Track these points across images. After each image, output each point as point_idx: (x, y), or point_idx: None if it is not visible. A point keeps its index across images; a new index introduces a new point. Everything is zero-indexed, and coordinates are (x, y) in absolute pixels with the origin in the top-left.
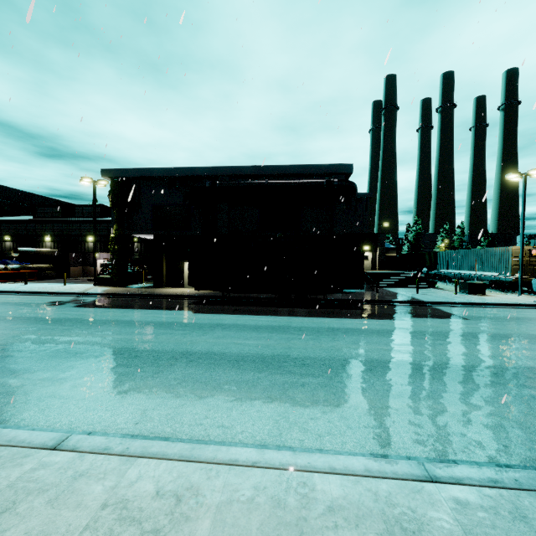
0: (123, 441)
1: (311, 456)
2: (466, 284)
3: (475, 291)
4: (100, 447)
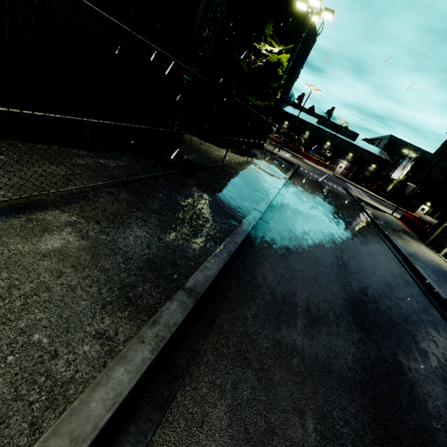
0: None
1: None
2: None
3: None
4: None
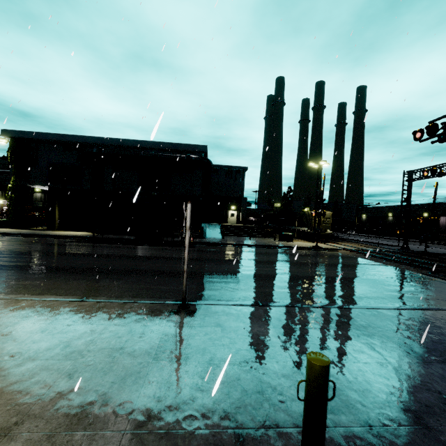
0: None
1: (32, 296)
2: (281, 234)
3: (286, 239)
4: None
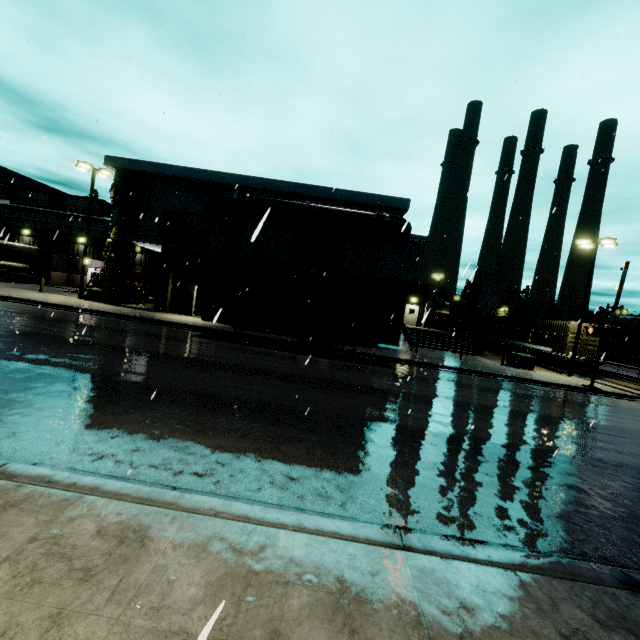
0: (71, 476)
1: (283, 512)
2: (514, 356)
3: (523, 365)
4: (42, 479)
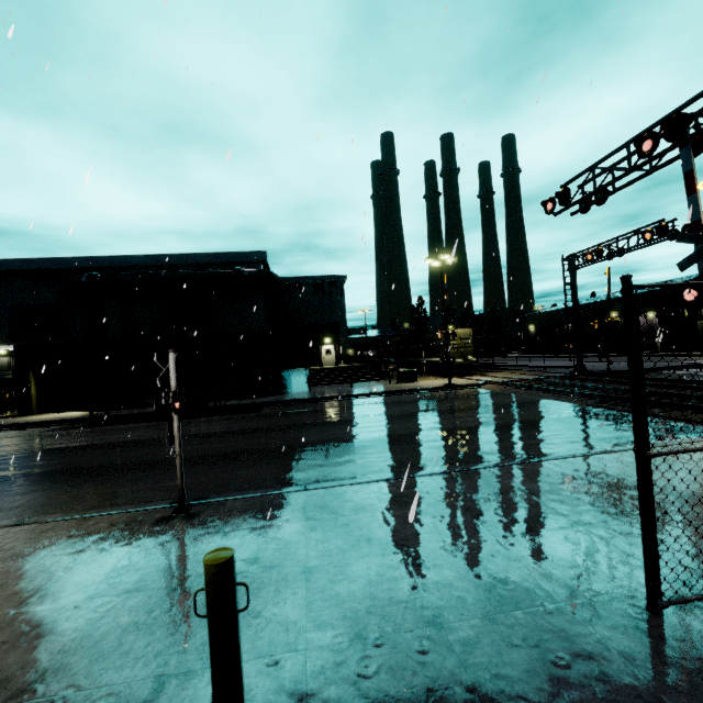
0: None
1: None
2: (399, 373)
3: (407, 380)
4: None
